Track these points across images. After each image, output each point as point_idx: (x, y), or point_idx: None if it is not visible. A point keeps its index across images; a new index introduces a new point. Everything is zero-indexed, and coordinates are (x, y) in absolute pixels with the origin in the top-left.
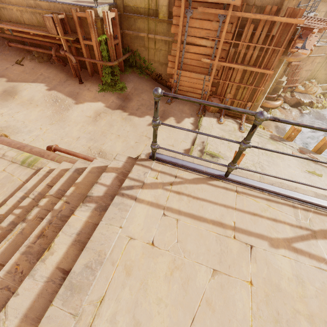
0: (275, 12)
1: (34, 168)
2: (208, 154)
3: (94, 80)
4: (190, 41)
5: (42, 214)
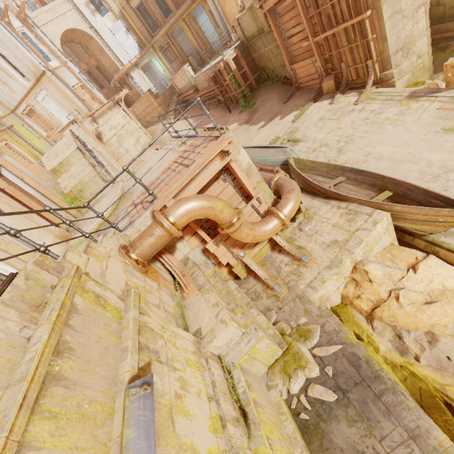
0: None
1: None
2: (291, 141)
3: (238, 107)
4: (289, 35)
5: None
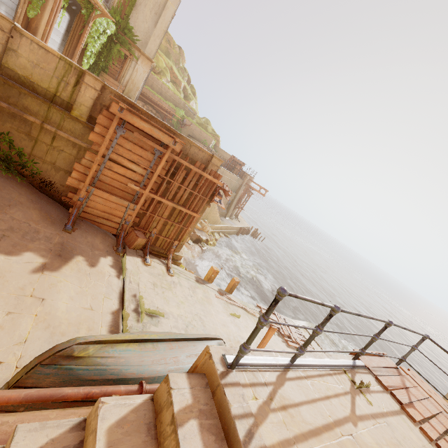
0: (203, 169)
1: None
2: (145, 314)
3: None
4: (115, 159)
5: None
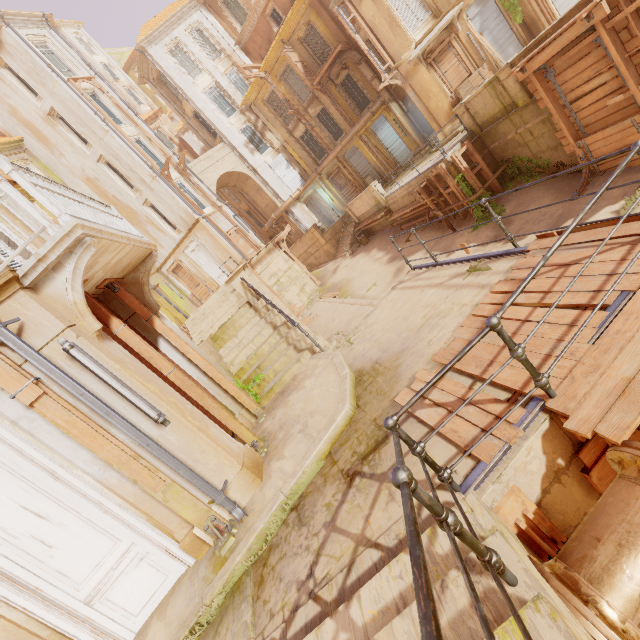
0: None
1: None
2: None
3: (467, 222)
4: (574, 97)
5: None
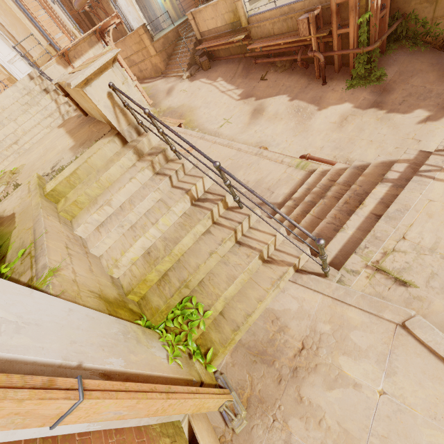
0: None
1: (307, 170)
2: None
3: (341, 76)
4: None
5: (335, 195)
